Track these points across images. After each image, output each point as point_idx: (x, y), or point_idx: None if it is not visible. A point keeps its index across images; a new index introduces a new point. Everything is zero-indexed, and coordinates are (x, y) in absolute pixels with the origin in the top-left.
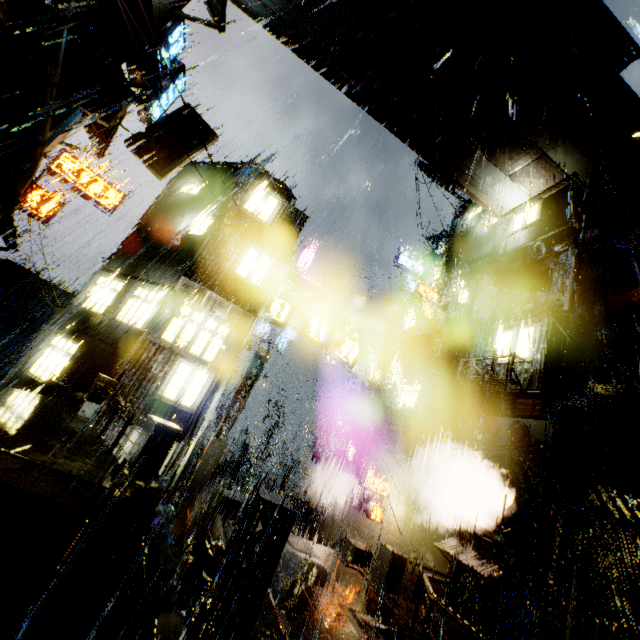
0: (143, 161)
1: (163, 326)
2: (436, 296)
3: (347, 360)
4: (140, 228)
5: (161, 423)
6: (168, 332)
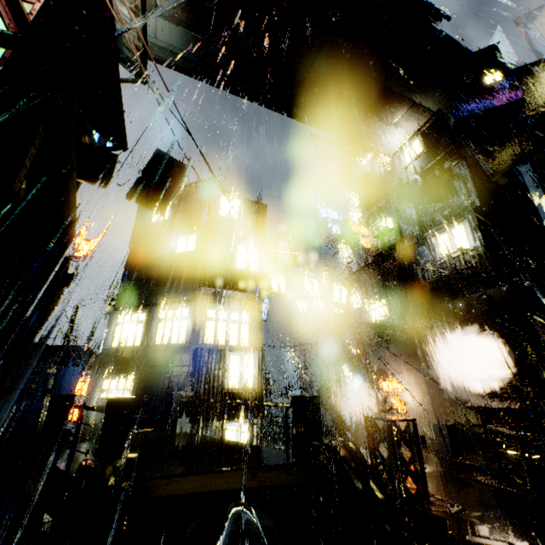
0: (146, 207)
1: (202, 333)
2: (366, 230)
3: (341, 301)
4: (131, 263)
5: (310, 396)
6: (207, 336)
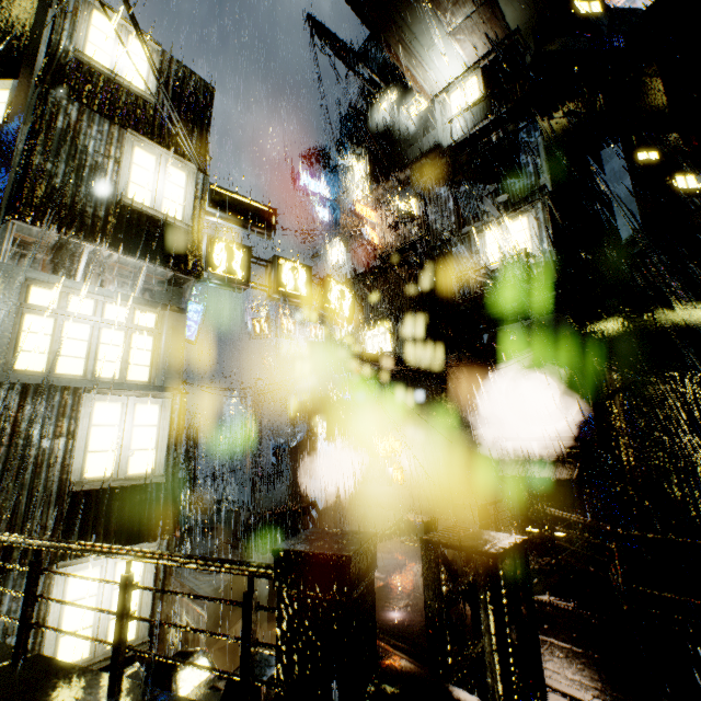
0: None
1: (5, 343)
2: (375, 215)
3: (343, 313)
4: None
5: (355, 555)
6: (25, 353)
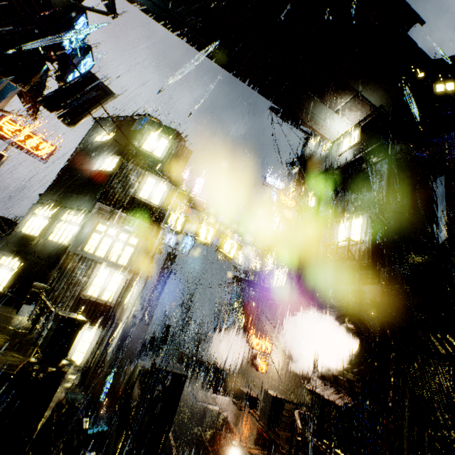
0: (55, 115)
1: (84, 241)
2: (293, 203)
3: (229, 255)
4: (65, 169)
5: (65, 316)
6: (89, 245)
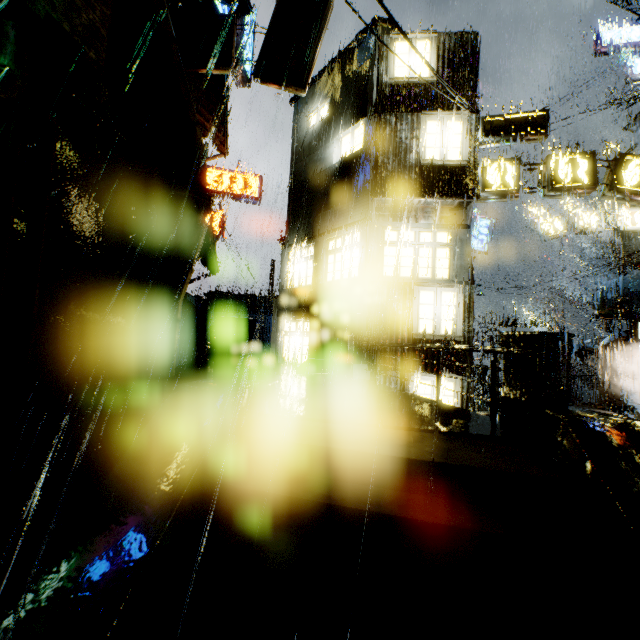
0: (279, 85)
1: (378, 263)
2: None
3: None
4: (294, 190)
5: (543, 333)
6: (386, 267)
